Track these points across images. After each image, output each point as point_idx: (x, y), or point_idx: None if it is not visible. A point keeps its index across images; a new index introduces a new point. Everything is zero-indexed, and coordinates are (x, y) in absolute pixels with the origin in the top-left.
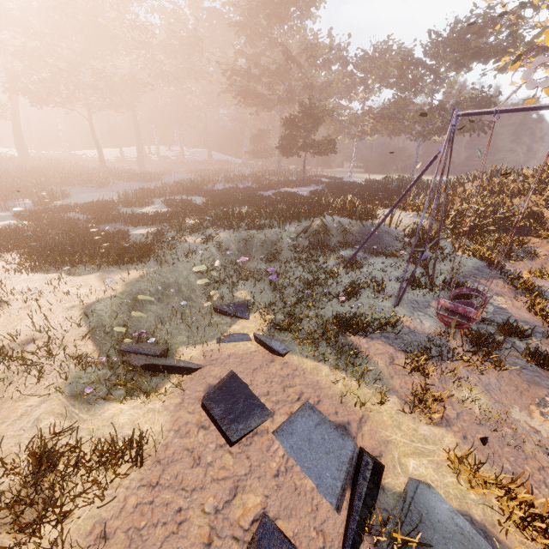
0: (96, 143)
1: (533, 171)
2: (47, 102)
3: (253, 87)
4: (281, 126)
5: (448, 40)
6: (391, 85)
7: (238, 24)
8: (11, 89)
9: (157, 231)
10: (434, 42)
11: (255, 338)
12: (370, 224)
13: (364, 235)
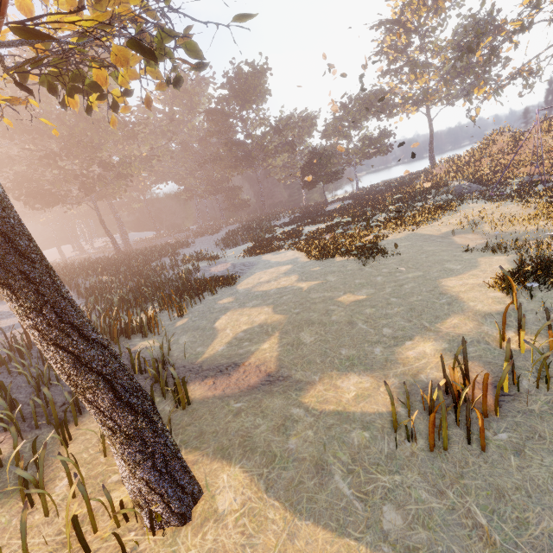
0: (108, 231)
1: (473, 151)
2: (63, 200)
3: (237, 154)
4: (259, 179)
5: (358, 105)
6: (328, 135)
7: (214, 111)
8: (28, 194)
9: (388, 215)
10: (341, 108)
11: (551, 197)
12: (456, 185)
13: (460, 189)
